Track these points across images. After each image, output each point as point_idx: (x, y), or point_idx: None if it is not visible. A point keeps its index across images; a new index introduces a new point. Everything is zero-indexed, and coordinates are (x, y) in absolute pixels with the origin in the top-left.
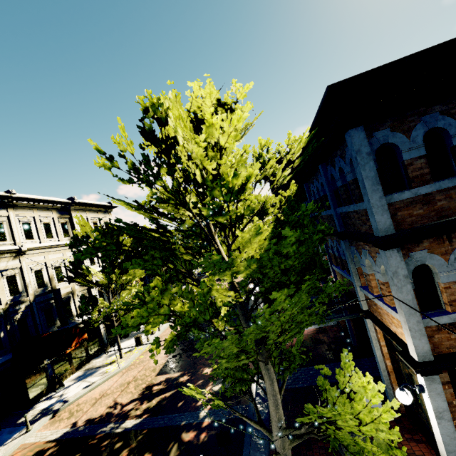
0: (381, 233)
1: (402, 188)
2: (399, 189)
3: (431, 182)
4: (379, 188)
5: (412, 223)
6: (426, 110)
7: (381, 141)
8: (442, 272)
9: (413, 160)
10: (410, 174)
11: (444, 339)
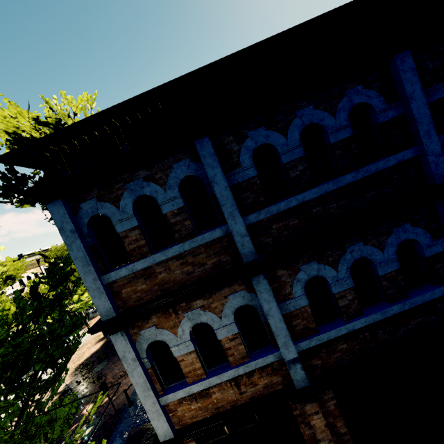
0: (102, 317)
1: (130, 259)
2: (127, 260)
3: (149, 254)
4: (91, 269)
5: (138, 299)
6: (131, 176)
7: (90, 213)
8: (172, 347)
9: (128, 232)
10: (127, 247)
11: (187, 410)
